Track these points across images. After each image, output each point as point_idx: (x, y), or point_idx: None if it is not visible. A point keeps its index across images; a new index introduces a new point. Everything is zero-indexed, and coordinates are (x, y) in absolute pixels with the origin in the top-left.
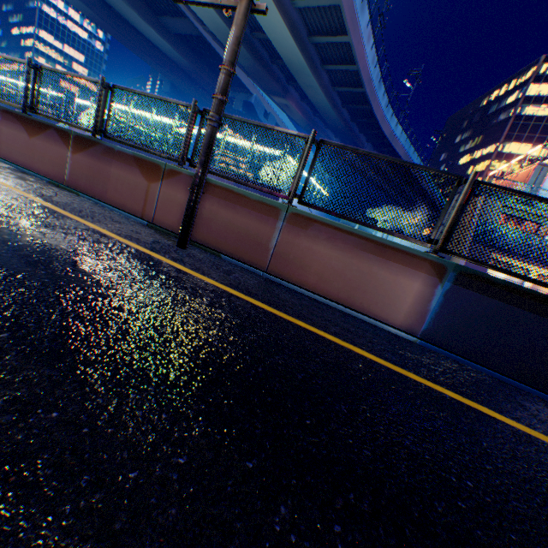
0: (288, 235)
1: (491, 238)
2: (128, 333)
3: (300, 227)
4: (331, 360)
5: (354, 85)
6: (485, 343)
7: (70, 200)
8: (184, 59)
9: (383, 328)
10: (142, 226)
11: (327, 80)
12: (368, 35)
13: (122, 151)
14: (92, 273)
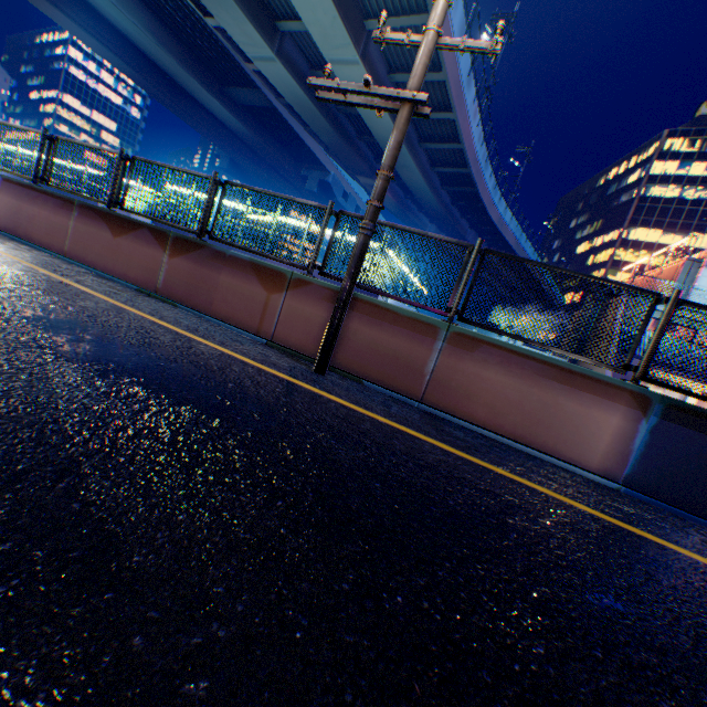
0: (448, 358)
1: (698, 364)
2: (371, 494)
3: (465, 349)
4: (564, 518)
5: (457, 165)
6: (705, 491)
7: (175, 315)
8: (250, 133)
9: (576, 472)
10: (262, 345)
11: (425, 159)
12: (474, 111)
13: (236, 256)
14: (278, 416)
